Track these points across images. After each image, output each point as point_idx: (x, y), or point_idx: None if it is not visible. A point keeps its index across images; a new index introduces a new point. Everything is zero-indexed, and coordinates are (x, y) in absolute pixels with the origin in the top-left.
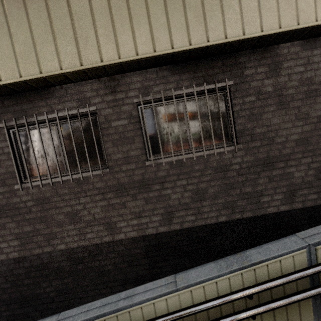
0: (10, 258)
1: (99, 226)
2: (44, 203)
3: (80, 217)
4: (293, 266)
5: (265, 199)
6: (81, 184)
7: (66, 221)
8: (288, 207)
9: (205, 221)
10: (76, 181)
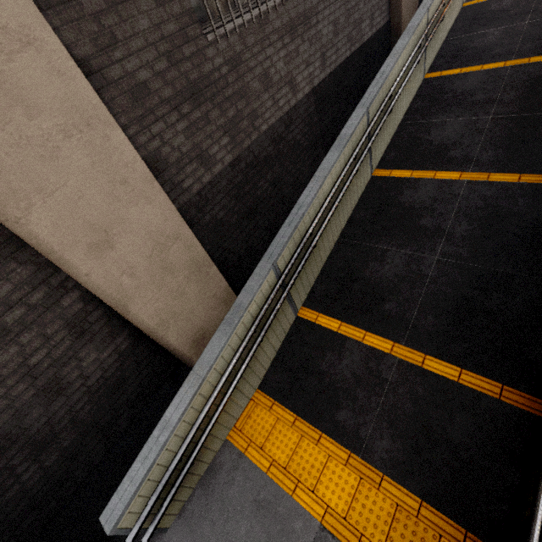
0: (226, 165)
1: (285, 88)
2: (238, 66)
3: (270, 79)
4: (424, 26)
5: (363, 27)
6: (263, 26)
7: (261, 89)
8: (371, 34)
9: (341, 60)
10: (258, 22)
